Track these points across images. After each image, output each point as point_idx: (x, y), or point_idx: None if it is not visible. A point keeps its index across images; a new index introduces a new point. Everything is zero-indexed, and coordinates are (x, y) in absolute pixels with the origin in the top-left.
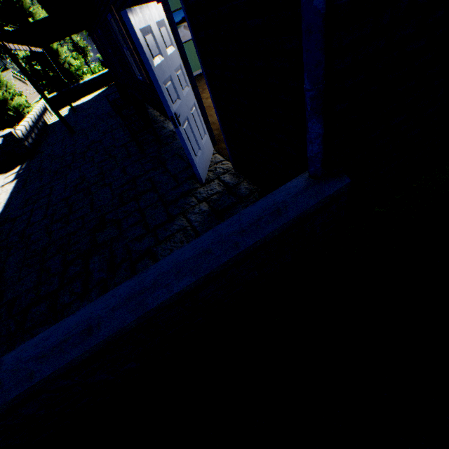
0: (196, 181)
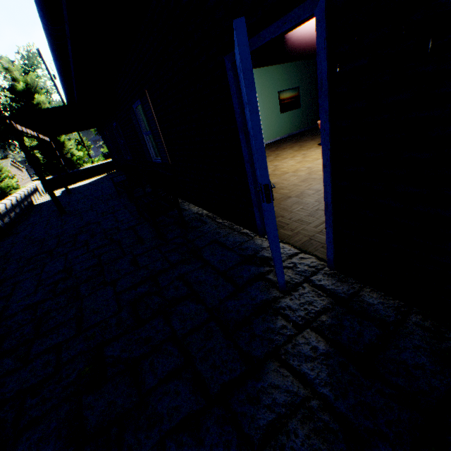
0: (267, 284)
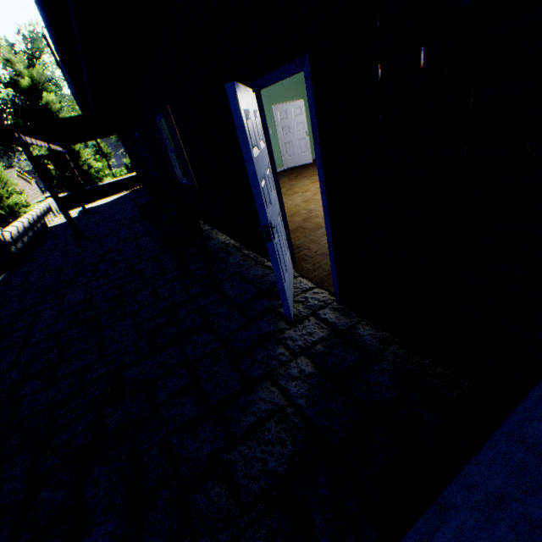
0: (277, 317)
